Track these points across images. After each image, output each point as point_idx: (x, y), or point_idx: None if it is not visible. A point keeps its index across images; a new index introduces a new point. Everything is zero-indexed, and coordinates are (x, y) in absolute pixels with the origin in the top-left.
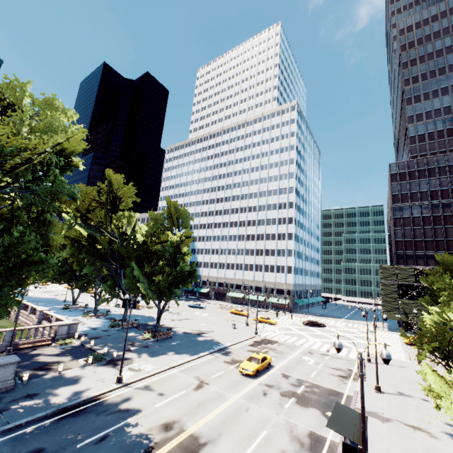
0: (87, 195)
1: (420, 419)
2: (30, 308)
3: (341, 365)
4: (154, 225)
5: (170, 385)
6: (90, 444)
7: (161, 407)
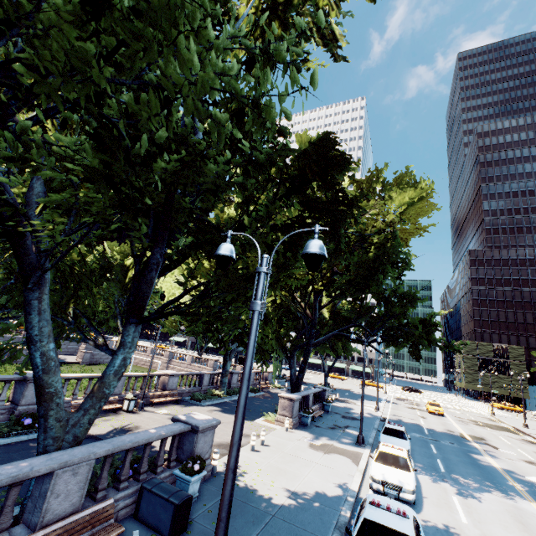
0: None
1: None
2: (190, 357)
3: (479, 415)
4: None
5: (405, 415)
6: (431, 433)
7: (426, 424)
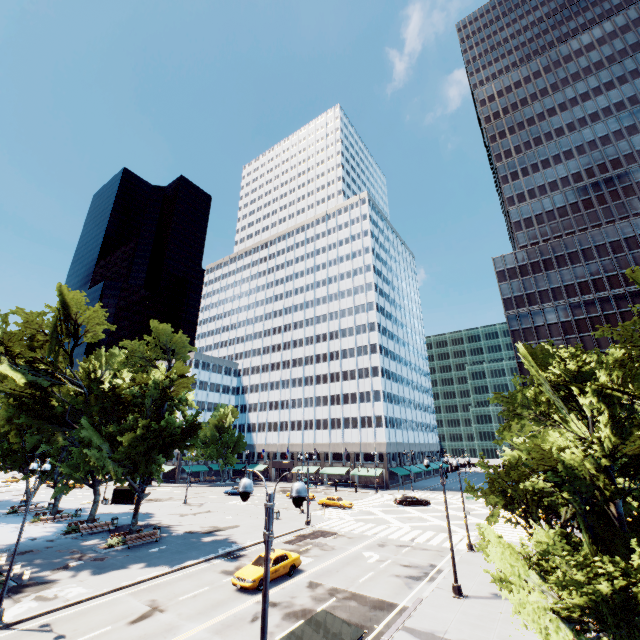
0: (29, 323)
1: (507, 636)
2: None
3: (421, 560)
4: (129, 360)
5: (92, 619)
6: None
7: None
